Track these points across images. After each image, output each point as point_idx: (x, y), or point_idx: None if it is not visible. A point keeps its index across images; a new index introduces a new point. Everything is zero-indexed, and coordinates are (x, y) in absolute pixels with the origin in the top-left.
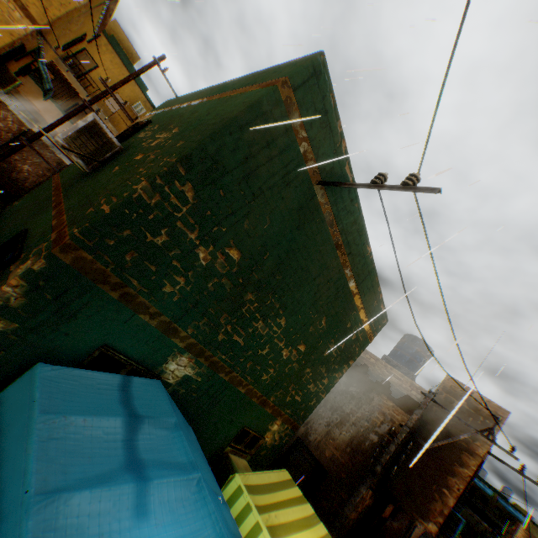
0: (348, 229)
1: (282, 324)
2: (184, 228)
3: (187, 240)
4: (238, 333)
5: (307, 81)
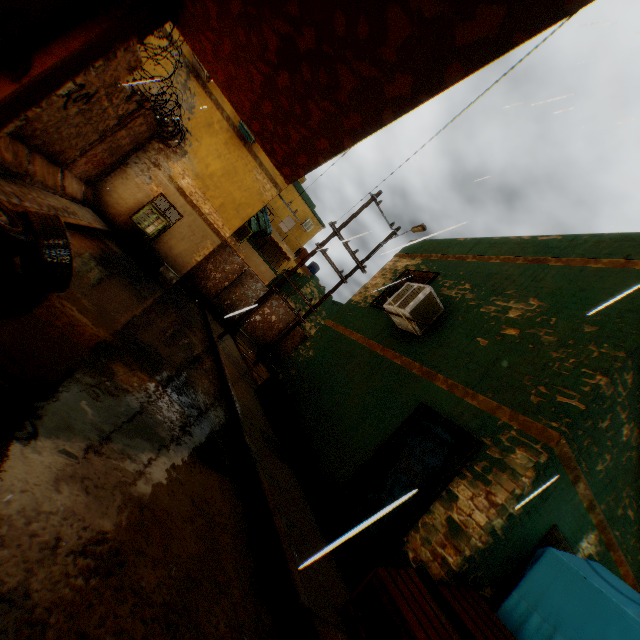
0: None
1: None
2: (617, 410)
3: (617, 420)
4: (628, 505)
5: None
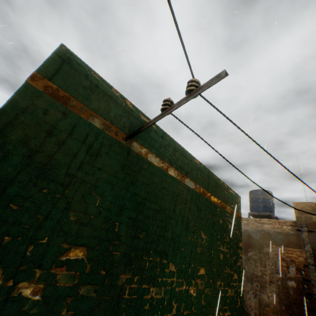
0: (174, 158)
1: (172, 269)
2: None
3: None
4: None
5: (59, 68)
